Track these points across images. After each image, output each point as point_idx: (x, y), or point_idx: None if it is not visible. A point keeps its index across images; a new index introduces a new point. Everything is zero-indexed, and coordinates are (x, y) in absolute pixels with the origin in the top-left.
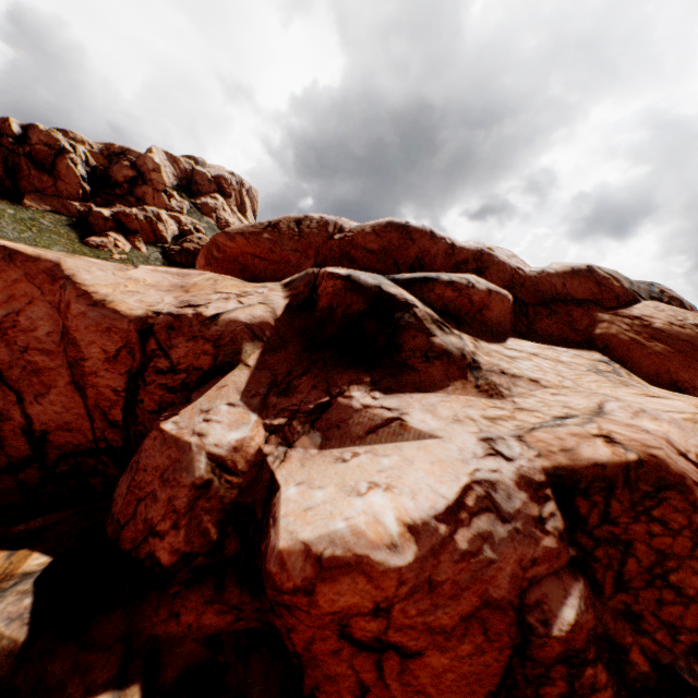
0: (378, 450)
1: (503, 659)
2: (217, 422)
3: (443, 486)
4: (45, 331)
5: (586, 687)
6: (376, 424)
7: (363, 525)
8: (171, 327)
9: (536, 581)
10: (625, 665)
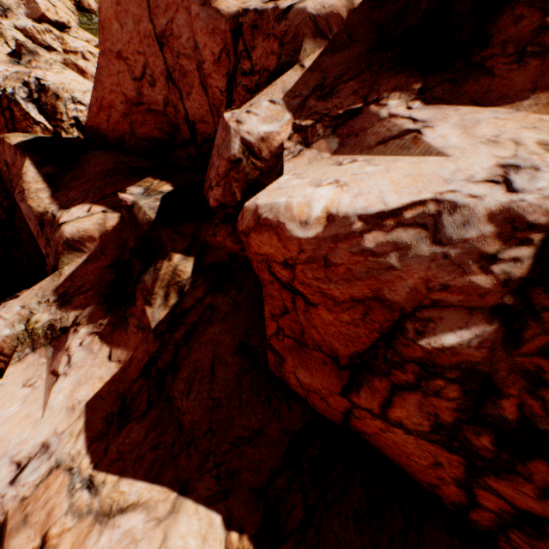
0: (374, 161)
1: (371, 338)
2: (255, 115)
3: (393, 196)
4: (185, 38)
5: (430, 390)
6: (390, 136)
7: (295, 204)
8: (255, 27)
9: (441, 306)
10: (488, 403)
